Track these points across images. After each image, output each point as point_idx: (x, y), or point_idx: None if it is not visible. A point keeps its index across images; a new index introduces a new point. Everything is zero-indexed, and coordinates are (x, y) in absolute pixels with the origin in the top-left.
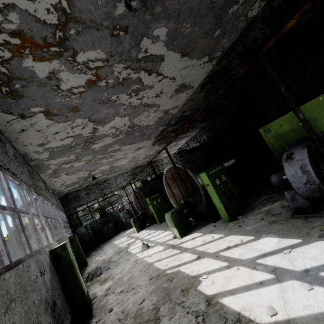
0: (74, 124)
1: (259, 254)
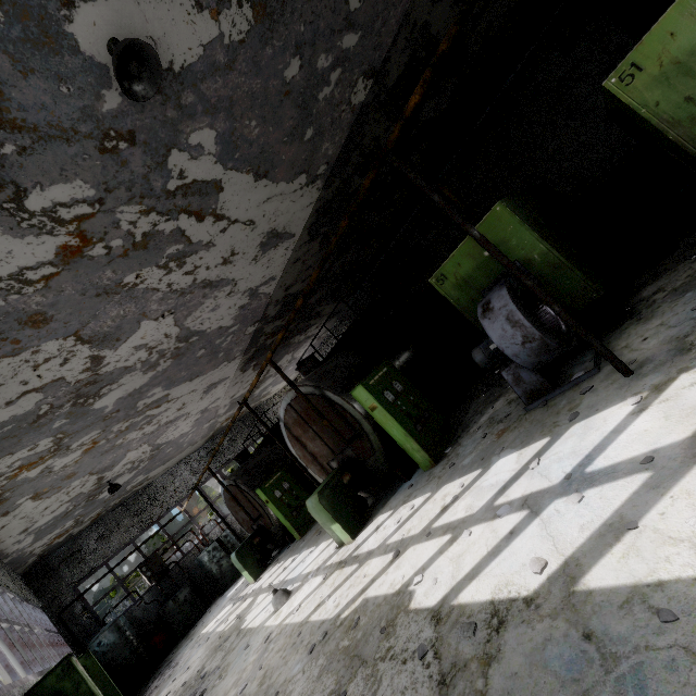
0: (40, 356)
1: (497, 491)
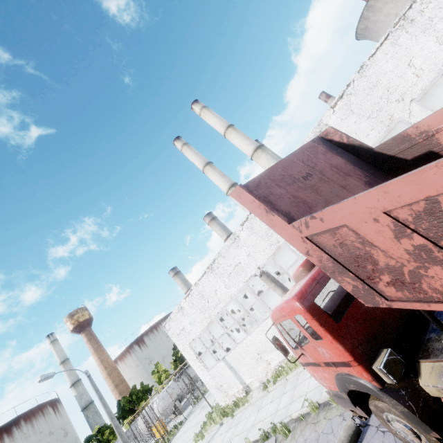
0: None
1: None
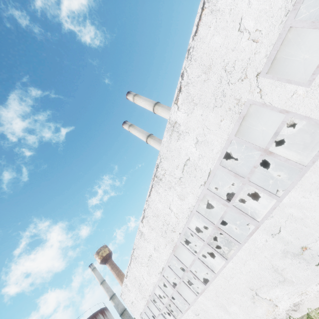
0: None
1: None
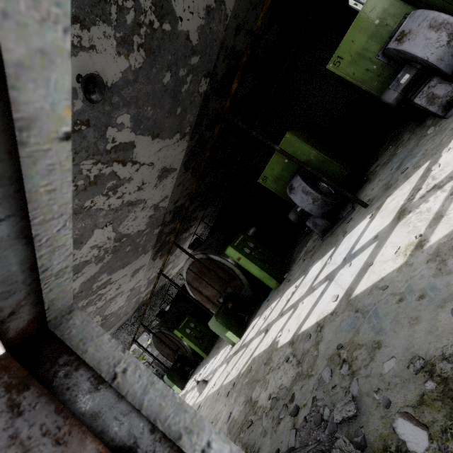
0: None
1: (313, 280)
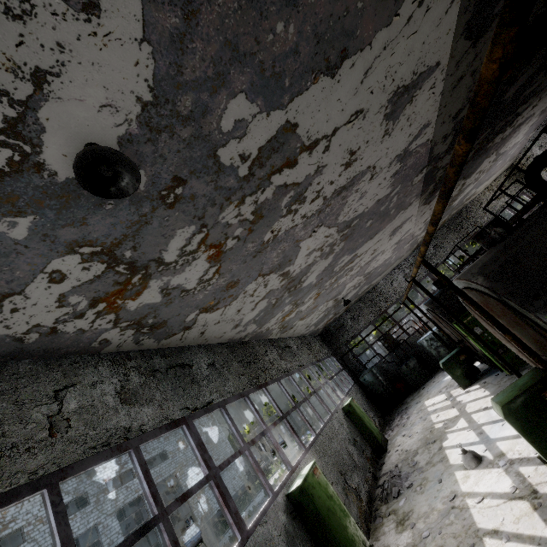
0: (249, 292)
1: None
